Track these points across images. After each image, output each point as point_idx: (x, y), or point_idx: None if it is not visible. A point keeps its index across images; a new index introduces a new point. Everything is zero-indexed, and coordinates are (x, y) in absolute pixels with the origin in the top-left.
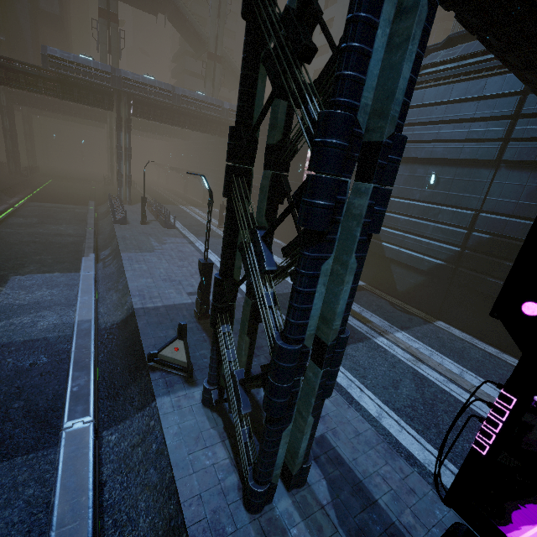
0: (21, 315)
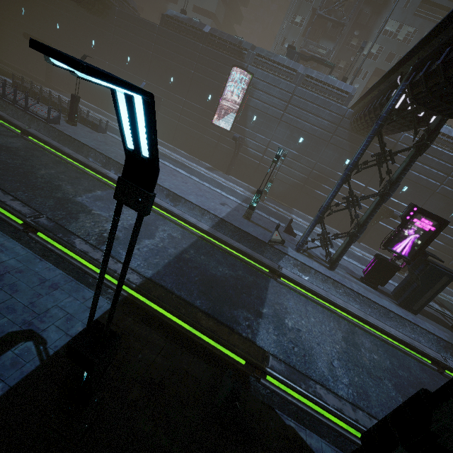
0: (154, 231)
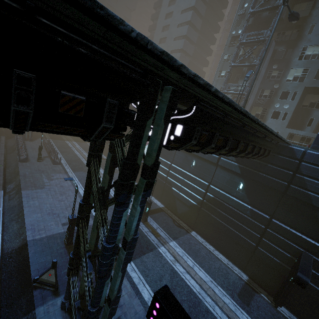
0: None
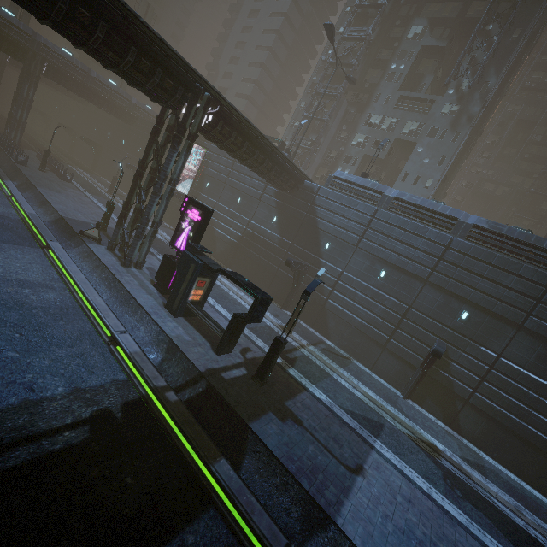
0: None
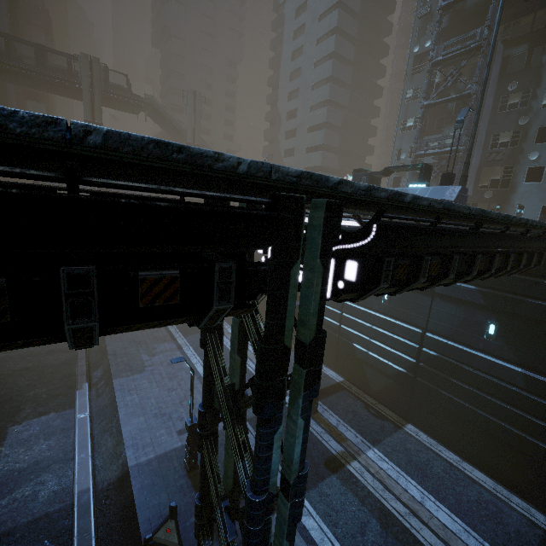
0: (22, 484)
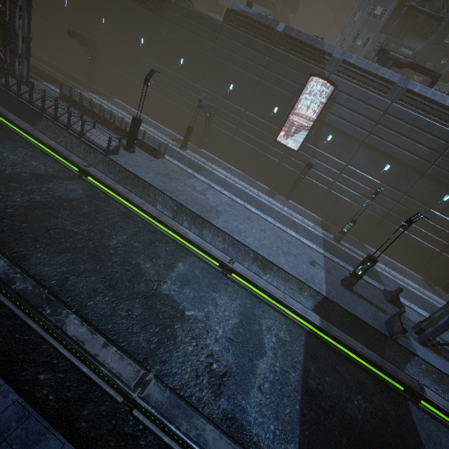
0: (260, 335)
